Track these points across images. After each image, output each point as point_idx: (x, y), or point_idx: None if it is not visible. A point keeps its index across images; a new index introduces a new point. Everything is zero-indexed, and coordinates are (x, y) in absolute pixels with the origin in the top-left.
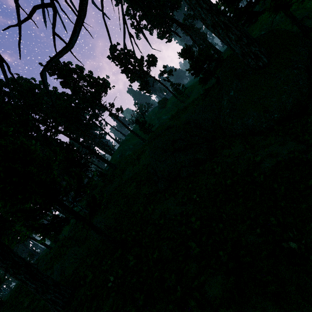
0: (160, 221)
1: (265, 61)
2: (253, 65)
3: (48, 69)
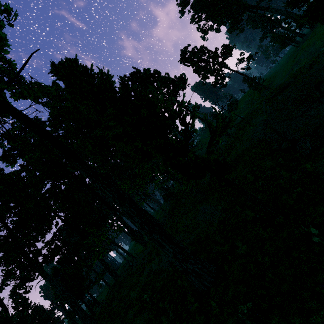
0: None
1: None
2: None
3: (131, 79)
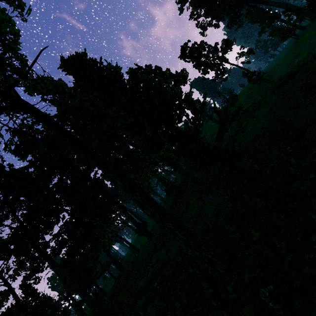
0: None
1: None
2: None
3: None
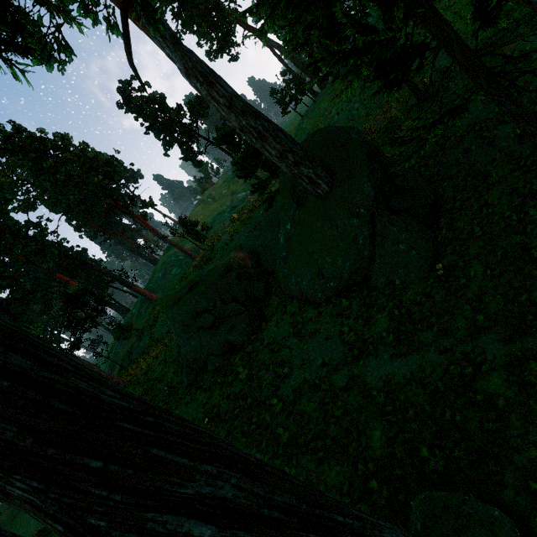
0: None
1: (325, 189)
2: (312, 191)
3: (2, 147)
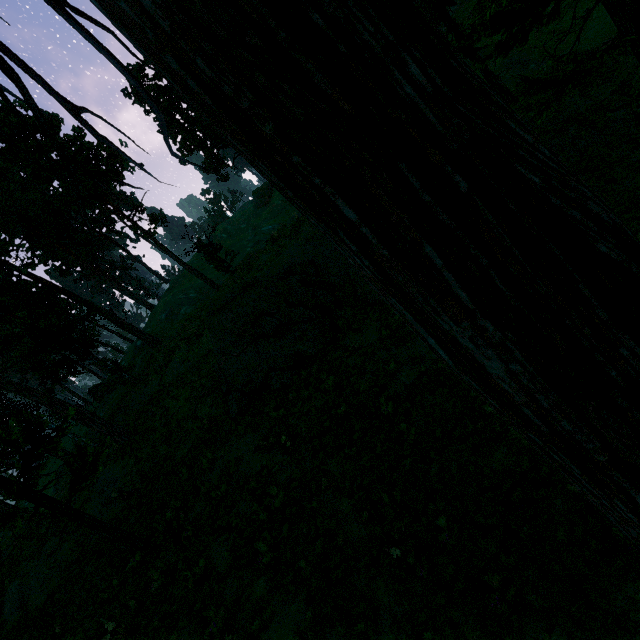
0: (220, 488)
1: None
2: None
3: None
